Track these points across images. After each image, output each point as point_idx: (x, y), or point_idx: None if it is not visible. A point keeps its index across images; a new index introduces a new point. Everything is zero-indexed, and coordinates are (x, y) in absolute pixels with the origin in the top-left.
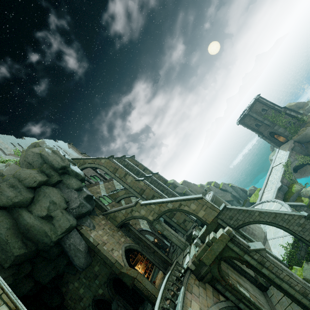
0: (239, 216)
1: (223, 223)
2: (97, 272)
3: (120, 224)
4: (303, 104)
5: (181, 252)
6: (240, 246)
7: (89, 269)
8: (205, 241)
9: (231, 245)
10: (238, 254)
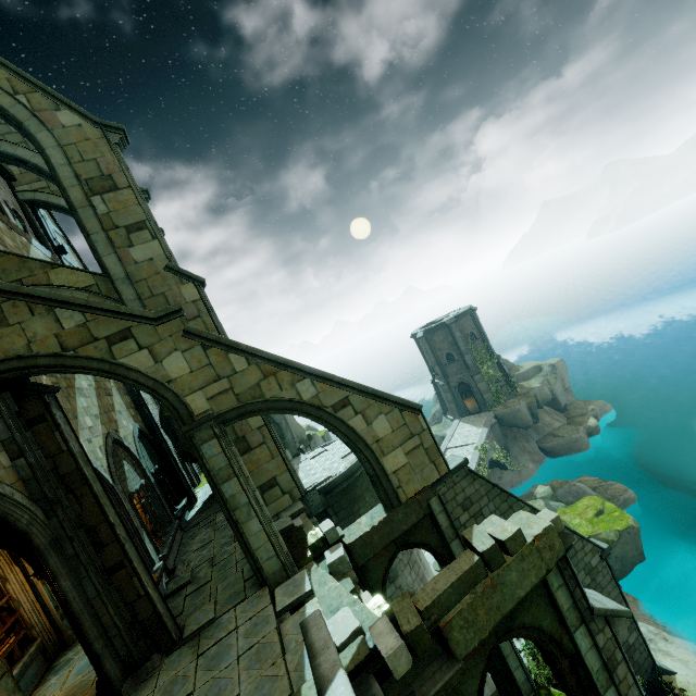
0: (485, 506)
1: (441, 513)
2: None
3: (3, 366)
4: (512, 366)
5: (253, 591)
6: (574, 590)
7: None
8: (473, 545)
9: (555, 582)
10: (562, 622)
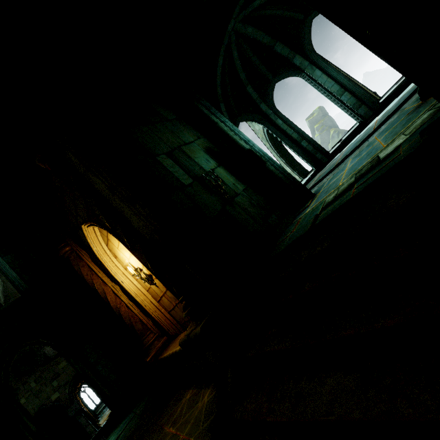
0: None
1: None
2: (61, 369)
3: None
4: None
5: None
6: None
7: (50, 366)
8: None
9: None
10: None
